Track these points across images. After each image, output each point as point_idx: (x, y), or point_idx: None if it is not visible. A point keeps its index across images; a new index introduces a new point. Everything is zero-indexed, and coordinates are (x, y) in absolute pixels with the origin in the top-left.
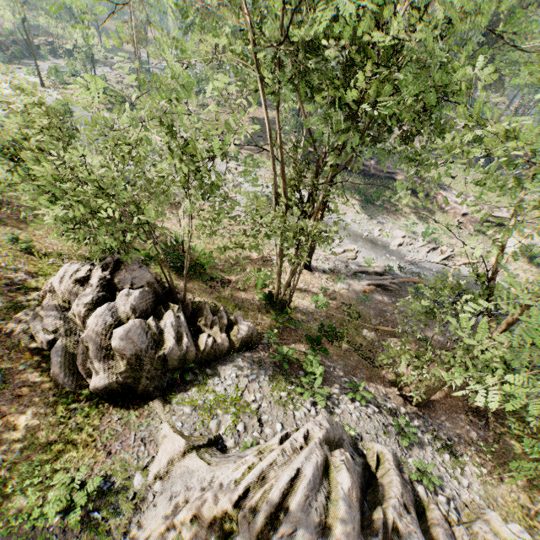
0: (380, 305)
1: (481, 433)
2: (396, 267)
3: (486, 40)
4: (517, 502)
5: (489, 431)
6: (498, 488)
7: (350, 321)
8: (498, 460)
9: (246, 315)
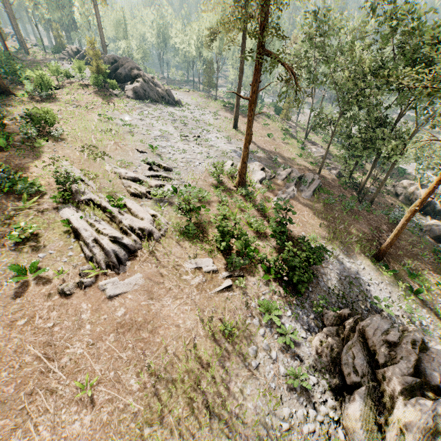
0: None
1: None
2: None
3: None
4: None
5: None
6: None
7: None
8: None
9: None
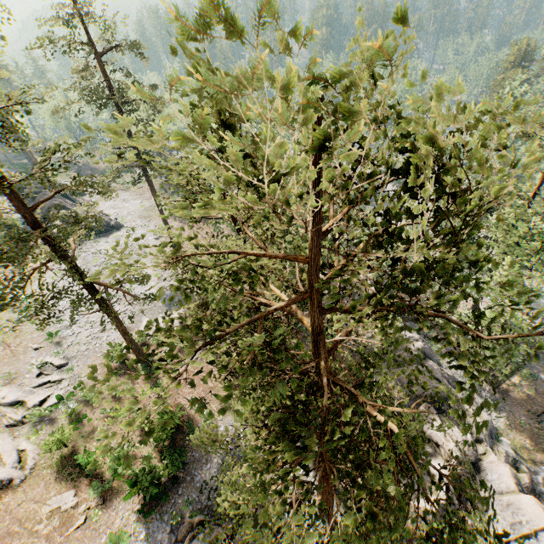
0: None
1: (529, 421)
2: None
3: None
4: (521, 444)
5: (537, 425)
6: (515, 435)
7: None
8: (527, 431)
9: None
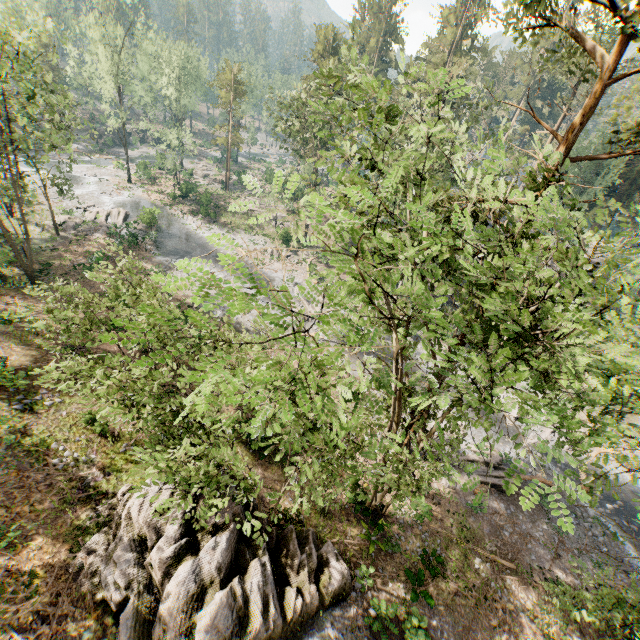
0: (496, 516)
1: None
2: (513, 455)
3: (621, 179)
4: None
5: None
6: None
7: (459, 543)
8: None
9: (334, 529)
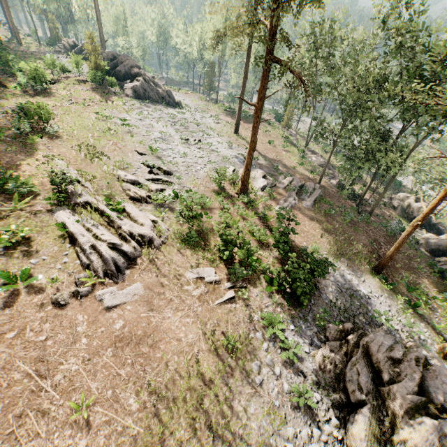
0: None
1: None
2: None
3: None
4: None
5: None
6: None
7: None
8: None
9: None
